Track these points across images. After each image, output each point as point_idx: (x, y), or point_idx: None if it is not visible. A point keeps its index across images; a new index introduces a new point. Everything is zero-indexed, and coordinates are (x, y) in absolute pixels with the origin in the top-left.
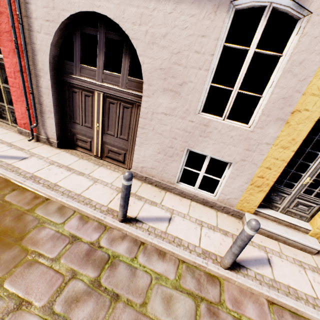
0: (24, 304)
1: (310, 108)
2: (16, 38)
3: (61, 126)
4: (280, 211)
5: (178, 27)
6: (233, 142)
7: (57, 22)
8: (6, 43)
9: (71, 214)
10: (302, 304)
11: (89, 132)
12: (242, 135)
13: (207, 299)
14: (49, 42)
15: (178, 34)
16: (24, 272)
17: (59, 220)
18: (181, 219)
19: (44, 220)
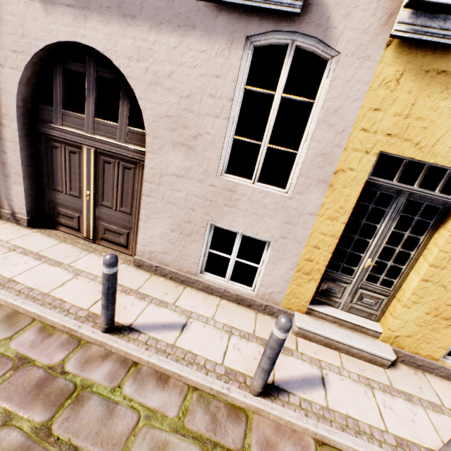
0: None
1: (355, 167)
2: None
3: (35, 195)
4: (341, 308)
5: (186, 65)
6: (269, 213)
7: (28, 53)
8: None
9: (26, 323)
10: (364, 442)
11: (76, 204)
12: (279, 203)
13: (223, 444)
14: (16, 79)
15: (186, 74)
16: None
17: (3, 333)
18: (201, 325)
19: None
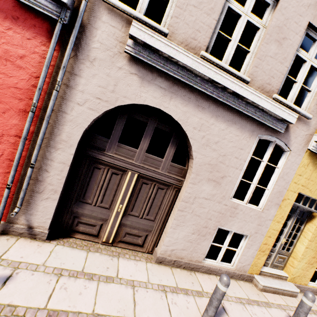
0: None
1: (290, 198)
2: (37, 101)
3: (58, 207)
4: (269, 266)
5: (227, 140)
6: (251, 220)
7: (112, 103)
8: (6, 98)
9: None
10: None
11: (103, 214)
12: (257, 214)
13: None
14: (91, 117)
15: (226, 144)
16: None
17: None
18: (228, 303)
19: None
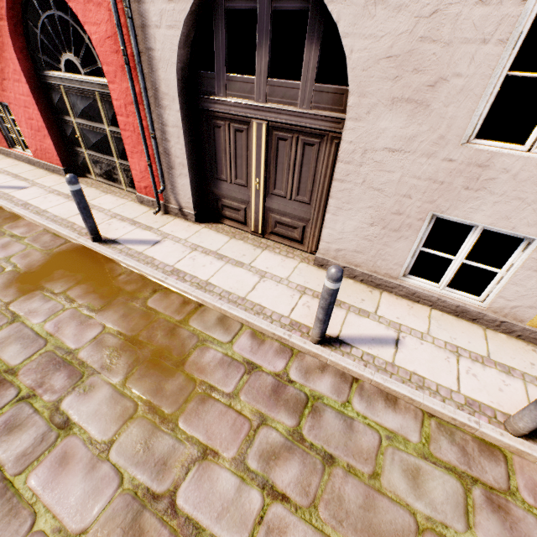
0: (209, 452)
1: None
2: (124, 46)
3: (198, 186)
4: None
5: None
6: None
7: None
8: (109, 57)
9: (238, 328)
10: None
11: (242, 194)
12: None
13: (483, 481)
14: (175, 42)
15: None
16: (198, 410)
17: (223, 337)
18: (416, 341)
19: (204, 337)
